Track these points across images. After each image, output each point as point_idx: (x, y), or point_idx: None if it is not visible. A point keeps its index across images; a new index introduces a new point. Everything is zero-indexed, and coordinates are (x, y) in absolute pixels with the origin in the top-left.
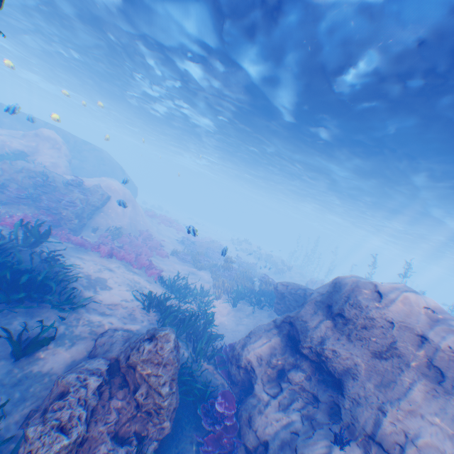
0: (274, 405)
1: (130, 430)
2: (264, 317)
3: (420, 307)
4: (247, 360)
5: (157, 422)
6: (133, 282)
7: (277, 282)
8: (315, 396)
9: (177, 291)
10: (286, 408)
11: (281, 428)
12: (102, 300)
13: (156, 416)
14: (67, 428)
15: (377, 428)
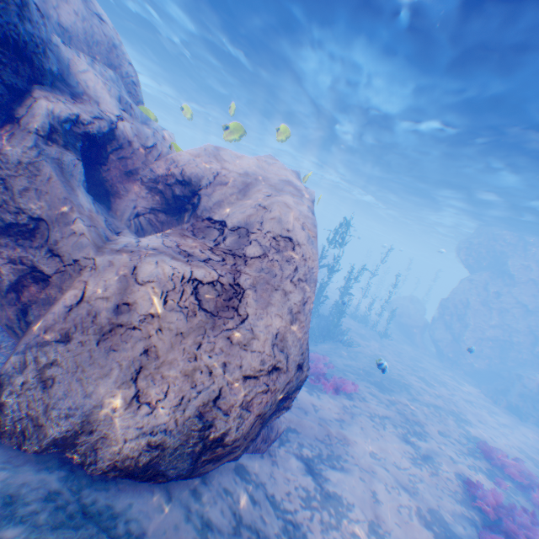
0: None
1: None
2: None
3: None
4: None
5: None
6: None
7: None
8: None
9: None
10: None
11: None
12: None
13: None
14: None
15: None
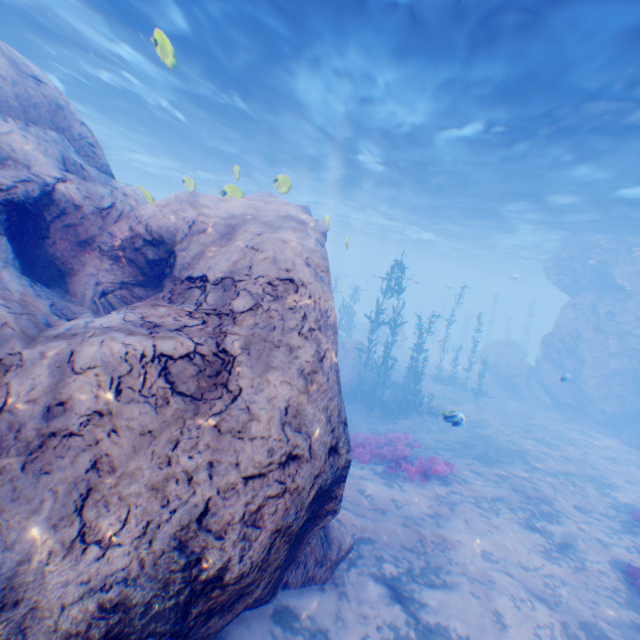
0: None
1: None
2: None
3: None
4: None
5: None
6: None
7: None
8: None
9: None
10: None
11: None
12: None
13: None
14: None
15: None
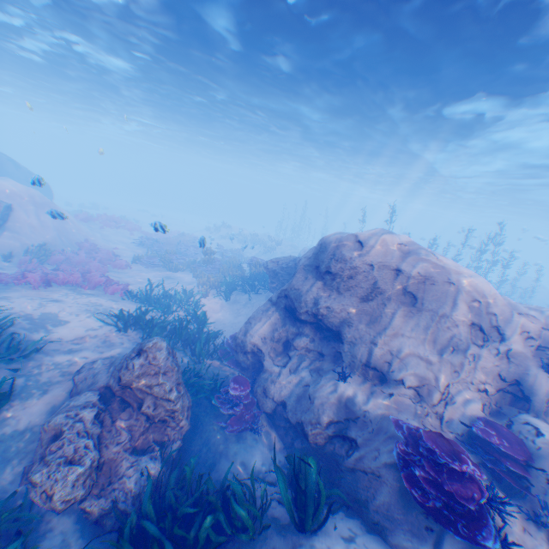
0: (285, 372)
1: (149, 441)
2: (262, 301)
3: (395, 246)
4: (251, 343)
5: (174, 425)
6: (94, 307)
7: (266, 261)
8: (319, 352)
9: (156, 302)
10: (296, 370)
11: (294, 387)
12: (61, 337)
13: (172, 420)
14: (77, 459)
15: (370, 356)
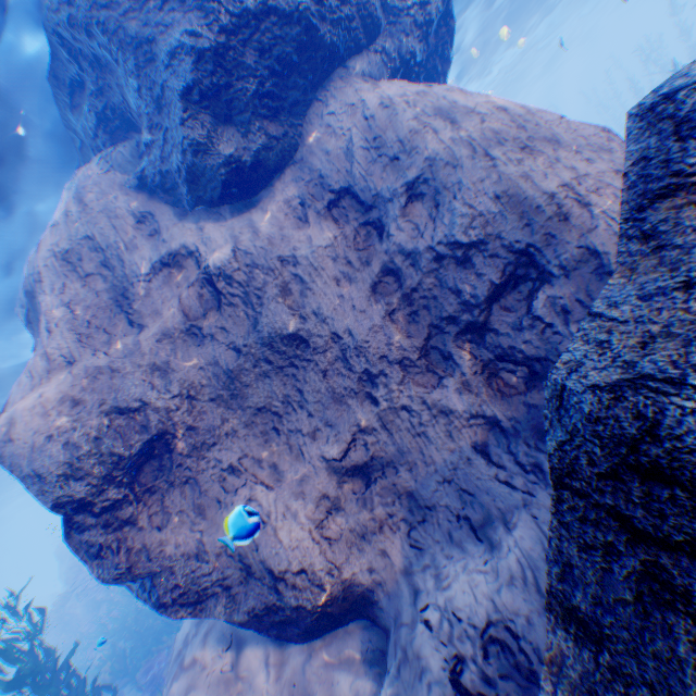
0: None
1: None
2: None
3: None
4: None
5: None
6: None
7: None
8: None
9: None
10: None
11: None
12: None
13: None
14: None
15: None
